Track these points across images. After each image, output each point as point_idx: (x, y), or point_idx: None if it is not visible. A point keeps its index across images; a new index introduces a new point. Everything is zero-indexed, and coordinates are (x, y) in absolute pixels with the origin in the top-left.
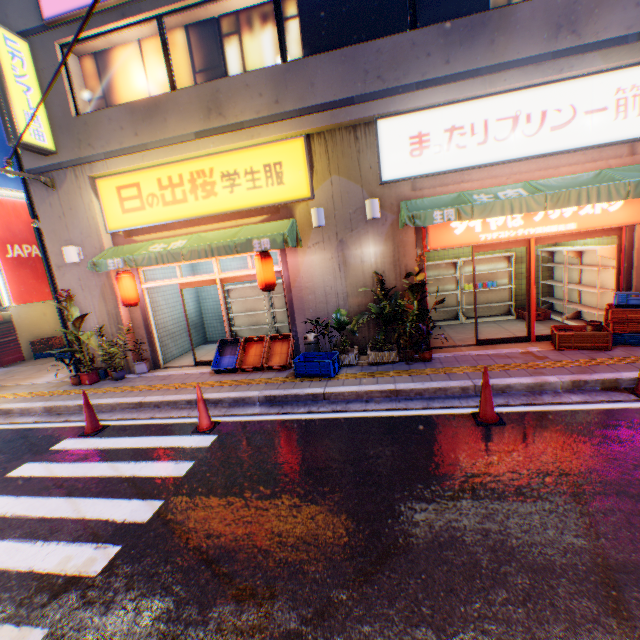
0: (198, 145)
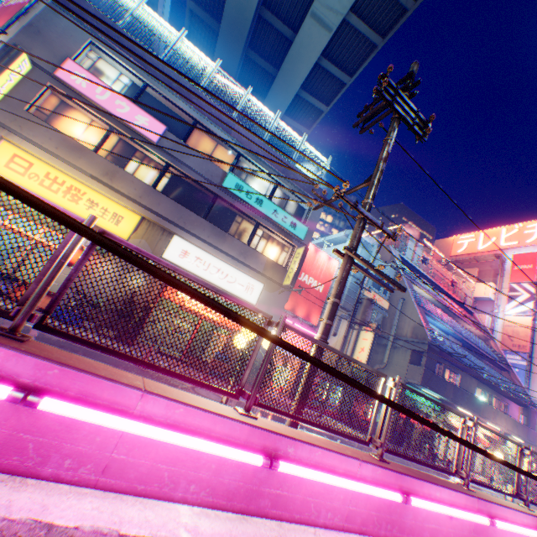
0: (89, 180)
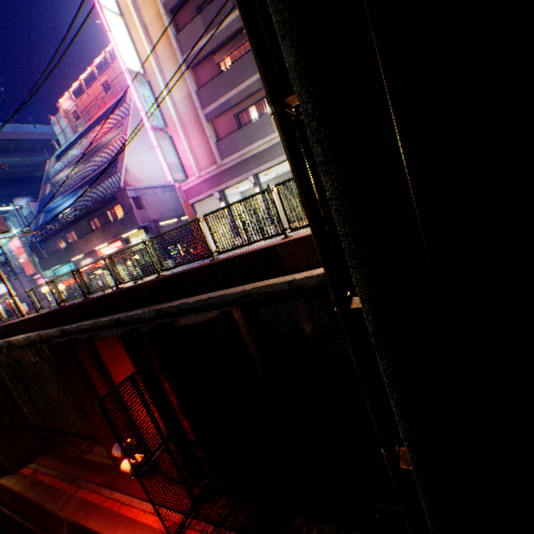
0: None
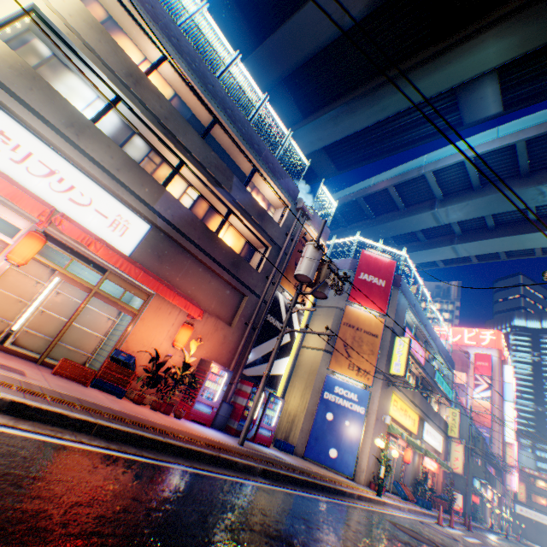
0: (409, 402)
